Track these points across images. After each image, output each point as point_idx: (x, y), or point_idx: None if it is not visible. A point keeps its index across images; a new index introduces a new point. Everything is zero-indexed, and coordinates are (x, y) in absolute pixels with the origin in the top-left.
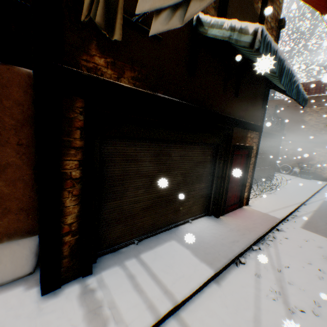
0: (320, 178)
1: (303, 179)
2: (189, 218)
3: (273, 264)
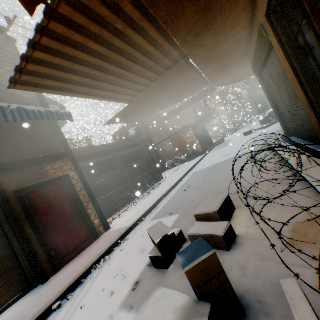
0: (200, 154)
1: (190, 161)
2: None
3: (63, 319)
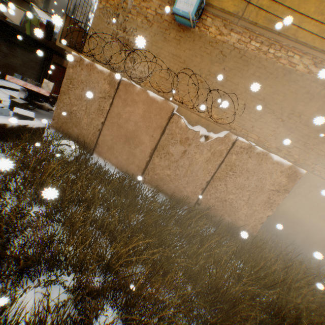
0: None
1: None
2: None
3: None
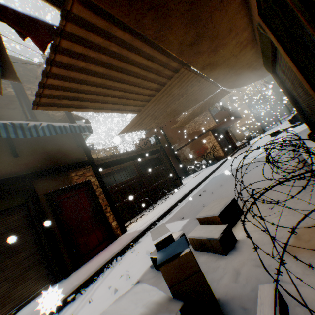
0: (221, 158)
1: (211, 166)
2: (12, 309)
3: (74, 311)
